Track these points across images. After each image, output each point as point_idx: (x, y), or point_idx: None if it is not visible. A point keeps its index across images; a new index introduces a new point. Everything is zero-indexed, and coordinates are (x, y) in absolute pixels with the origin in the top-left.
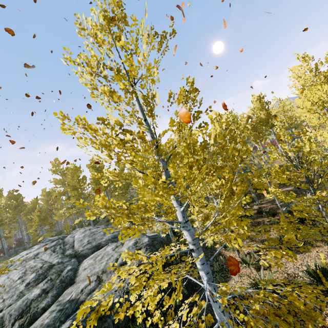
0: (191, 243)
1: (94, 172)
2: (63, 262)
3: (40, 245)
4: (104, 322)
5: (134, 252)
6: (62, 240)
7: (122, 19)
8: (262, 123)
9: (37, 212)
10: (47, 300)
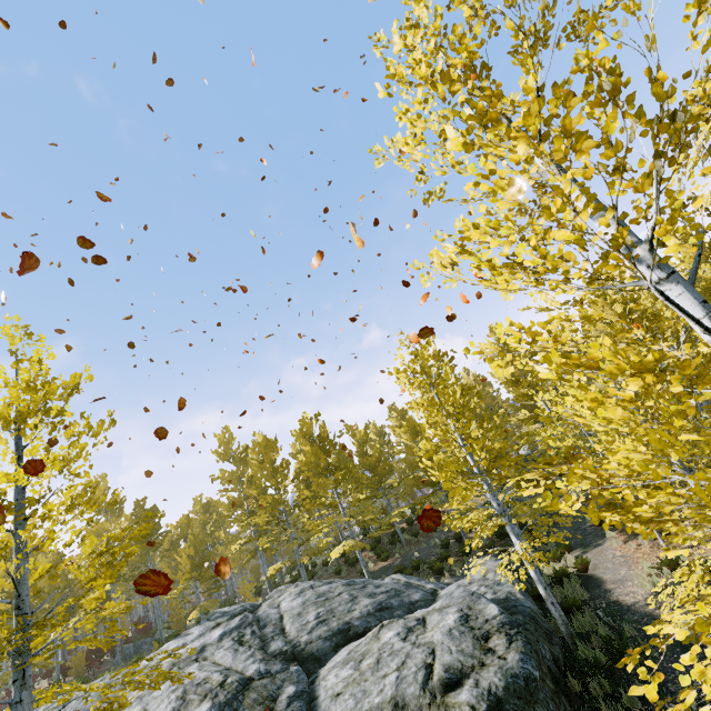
0: None
1: (308, 448)
2: (271, 673)
3: (205, 627)
4: None
5: (472, 647)
6: (252, 613)
7: None
8: None
9: (189, 549)
10: None
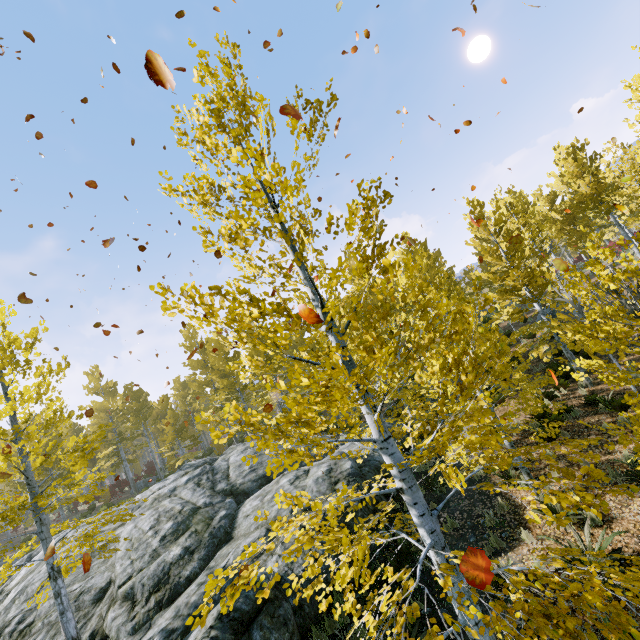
0: (398, 477)
1: (250, 345)
2: (213, 504)
3: (178, 475)
4: (278, 607)
5: (326, 489)
6: (211, 465)
7: (239, 107)
8: (585, 206)
9: (170, 419)
10: (192, 565)
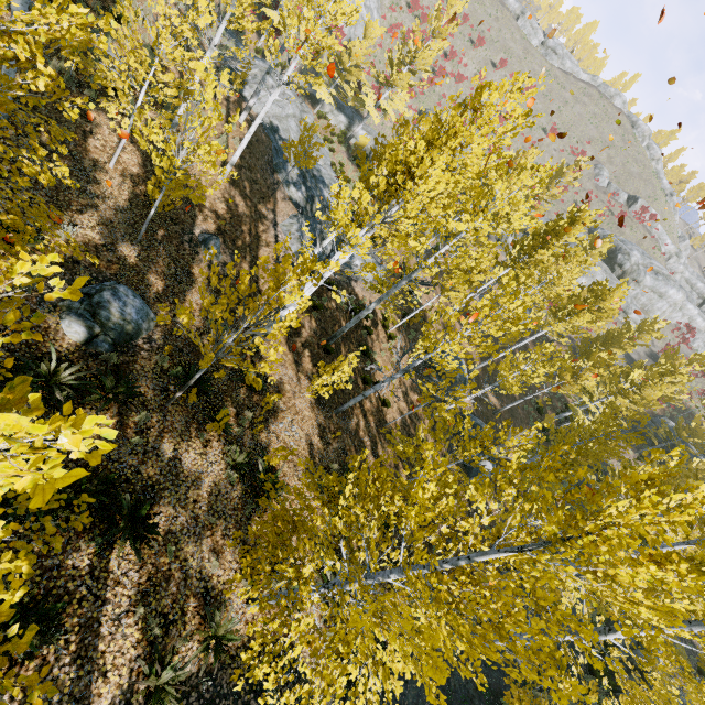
0: None
1: None
2: None
3: None
4: None
5: None
6: None
7: None
8: None
9: None
10: None
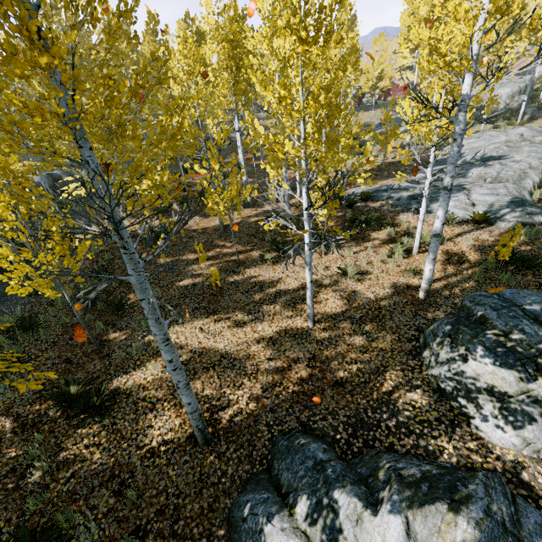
0: None
1: None
2: None
3: None
4: None
5: None
6: None
7: None
8: None
9: None
10: None
